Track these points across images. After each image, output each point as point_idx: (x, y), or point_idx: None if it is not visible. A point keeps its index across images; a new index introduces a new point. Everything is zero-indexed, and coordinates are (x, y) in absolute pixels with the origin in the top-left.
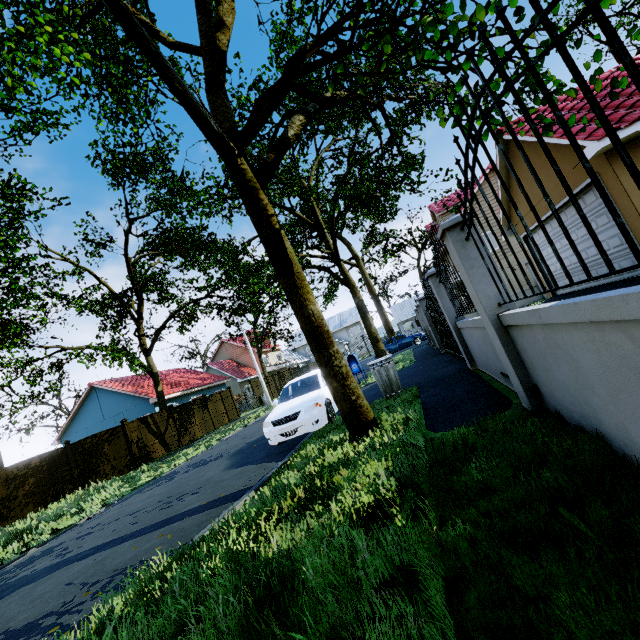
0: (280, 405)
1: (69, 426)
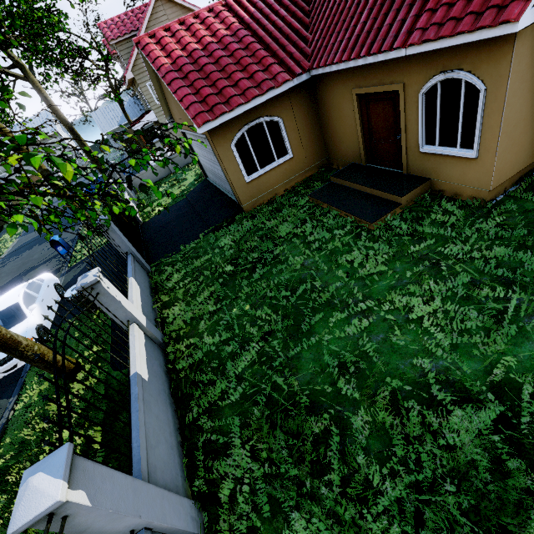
0: None
1: None
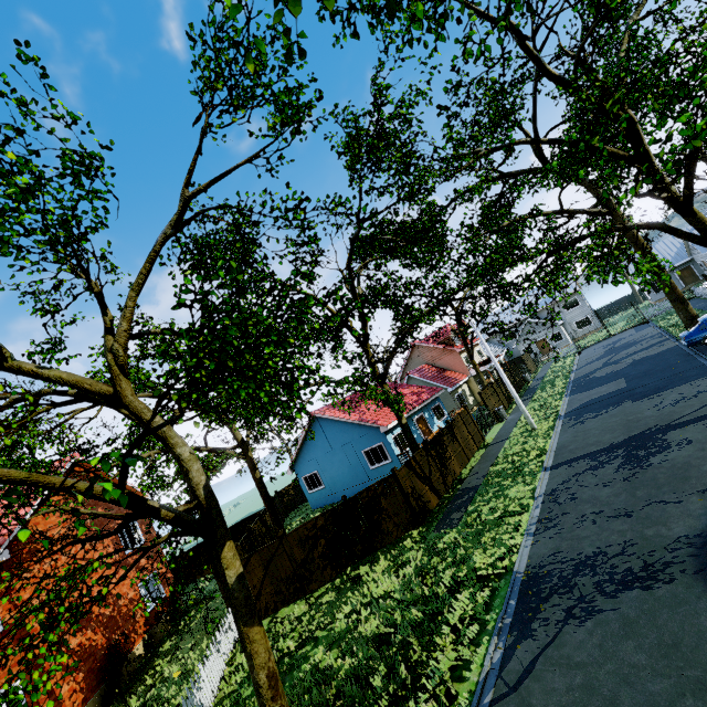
0: None
1: (298, 456)
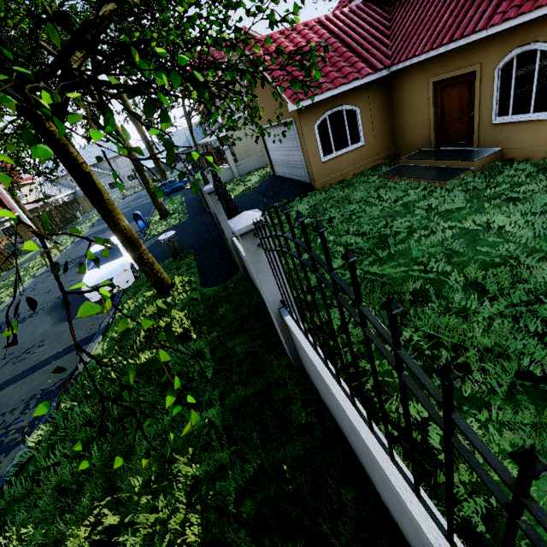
0: (91, 272)
1: None
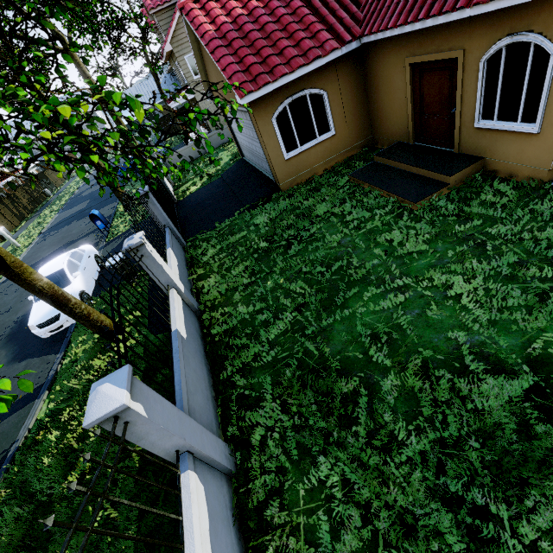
0: (38, 305)
1: None
